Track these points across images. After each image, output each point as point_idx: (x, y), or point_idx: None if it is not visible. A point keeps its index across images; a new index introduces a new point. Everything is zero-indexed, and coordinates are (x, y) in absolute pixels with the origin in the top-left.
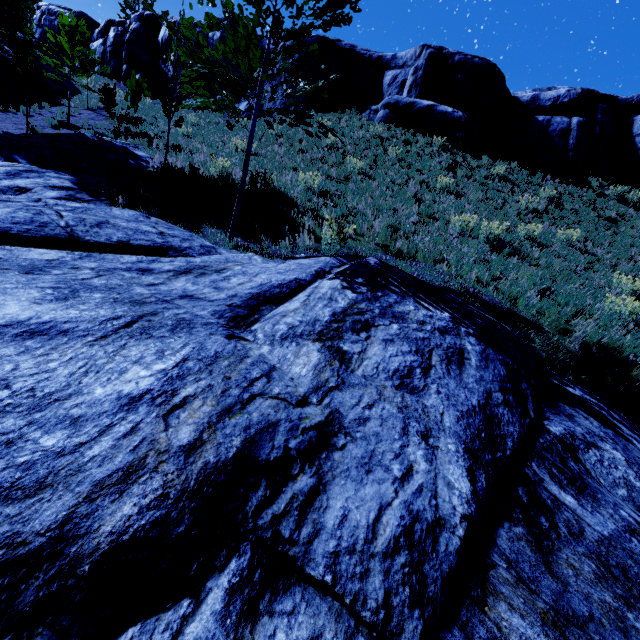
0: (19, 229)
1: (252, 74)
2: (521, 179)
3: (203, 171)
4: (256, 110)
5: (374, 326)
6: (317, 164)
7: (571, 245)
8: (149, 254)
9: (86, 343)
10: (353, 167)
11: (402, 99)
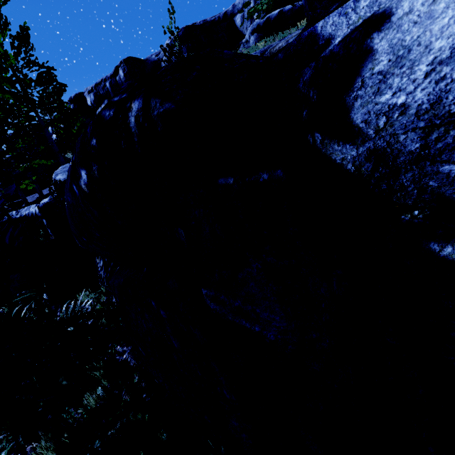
0: None
1: None
2: None
3: None
4: None
5: None
6: None
7: None
8: None
9: None
10: None
11: (260, 21)
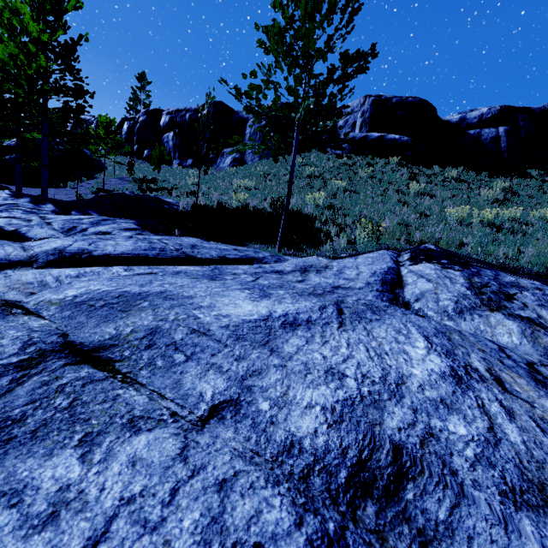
0: (152, 254)
1: (292, 119)
2: (472, 178)
3: (228, 204)
4: (296, 144)
5: (512, 295)
6: (308, 189)
7: (546, 222)
8: (242, 265)
9: (338, 329)
10: (336, 187)
11: (357, 135)
